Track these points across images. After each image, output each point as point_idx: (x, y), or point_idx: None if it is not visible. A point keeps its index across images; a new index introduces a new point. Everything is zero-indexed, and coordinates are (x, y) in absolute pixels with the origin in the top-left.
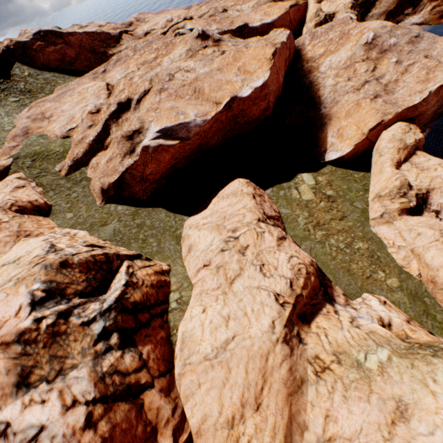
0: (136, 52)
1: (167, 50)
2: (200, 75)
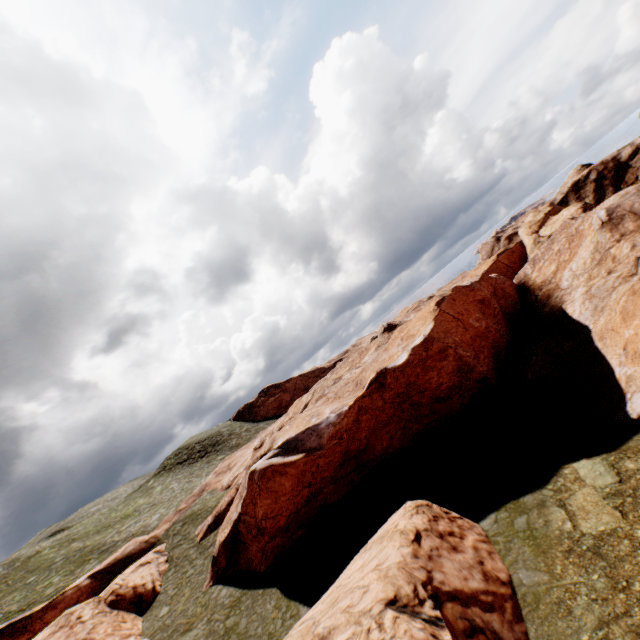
0: (333, 372)
1: (361, 357)
2: (366, 365)
